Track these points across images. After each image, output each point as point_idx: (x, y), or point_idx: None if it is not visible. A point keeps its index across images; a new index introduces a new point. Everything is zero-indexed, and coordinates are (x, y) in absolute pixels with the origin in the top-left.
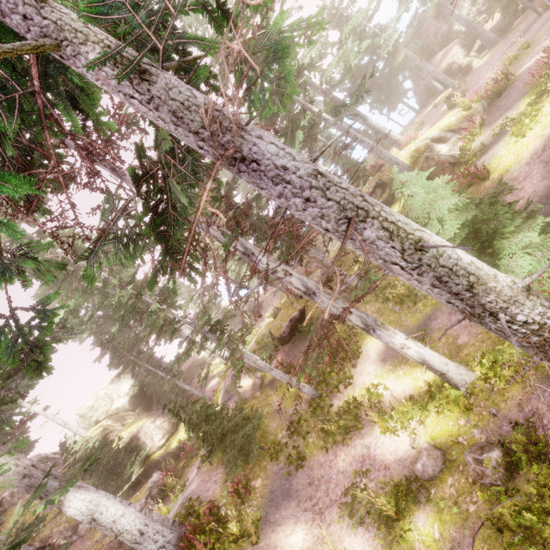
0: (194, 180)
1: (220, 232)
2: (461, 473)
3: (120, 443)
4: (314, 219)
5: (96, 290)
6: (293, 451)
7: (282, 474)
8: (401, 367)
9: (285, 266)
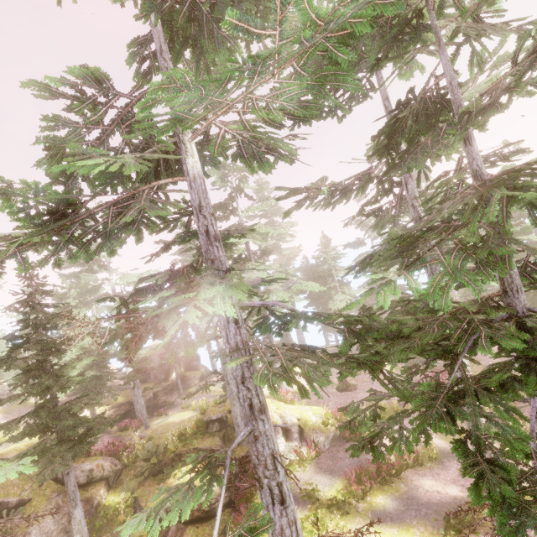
0: None
1: None
2: None
3: None
4: None
5: None
6: None
7: None
8: None
9: None
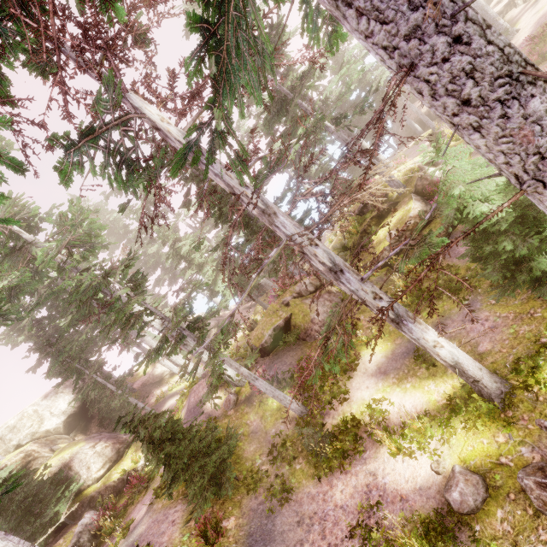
0: (253, 43)
1: (238, 181)
2: (515, 502)
3: (45, 474)
4: (453, 80)
5: (47, 276)
6: (277, 481)
7: (262, 511)
8: (408, 379)
9: (310, 235)
